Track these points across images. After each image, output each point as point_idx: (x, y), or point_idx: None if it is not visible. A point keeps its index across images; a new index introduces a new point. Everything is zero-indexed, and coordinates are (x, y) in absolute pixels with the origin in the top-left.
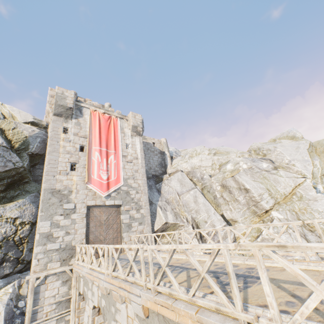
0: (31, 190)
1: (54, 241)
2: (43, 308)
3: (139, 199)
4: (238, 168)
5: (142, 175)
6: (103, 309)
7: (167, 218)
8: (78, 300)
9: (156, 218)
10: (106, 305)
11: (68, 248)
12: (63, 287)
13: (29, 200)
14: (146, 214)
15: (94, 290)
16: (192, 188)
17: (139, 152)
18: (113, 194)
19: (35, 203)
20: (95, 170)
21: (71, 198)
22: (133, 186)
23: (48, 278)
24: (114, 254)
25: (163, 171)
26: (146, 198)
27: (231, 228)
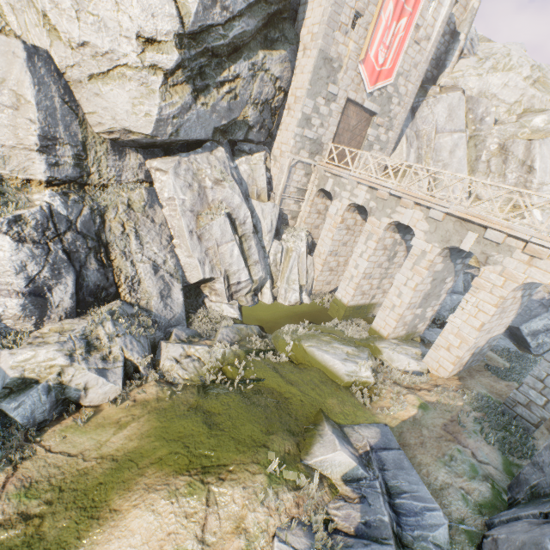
0: (289, 38)
1: (310, 129)
2: (289, 187)
3: (395, 116)
4: (549, 130)
5: (418, 76)
6: (369, 208)
7: (408, 158)
8: (314, 195)
9: (394, 151)
10: (376, 207)
11: (317, 142)
12: (304, 178)
13: (289, 57)
14: (391, 141)
15: (356, 193)
16: (460, 129)
17: (439, 26)
18: (375, 94)
19: (292, 64)
20: (376, 42)
21: (338, 79)
22: (399, 91)
23: (297, 164)
24: (420, 174)
25: (433, 76)
26: (403, 117)
27: (520, 199)
